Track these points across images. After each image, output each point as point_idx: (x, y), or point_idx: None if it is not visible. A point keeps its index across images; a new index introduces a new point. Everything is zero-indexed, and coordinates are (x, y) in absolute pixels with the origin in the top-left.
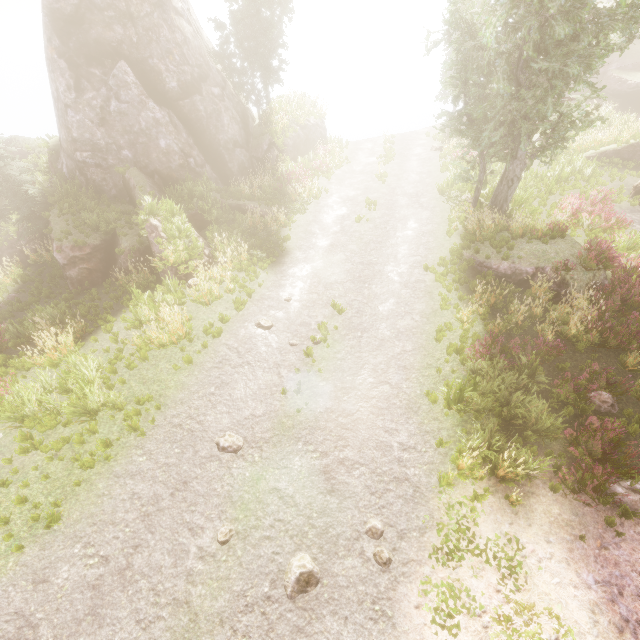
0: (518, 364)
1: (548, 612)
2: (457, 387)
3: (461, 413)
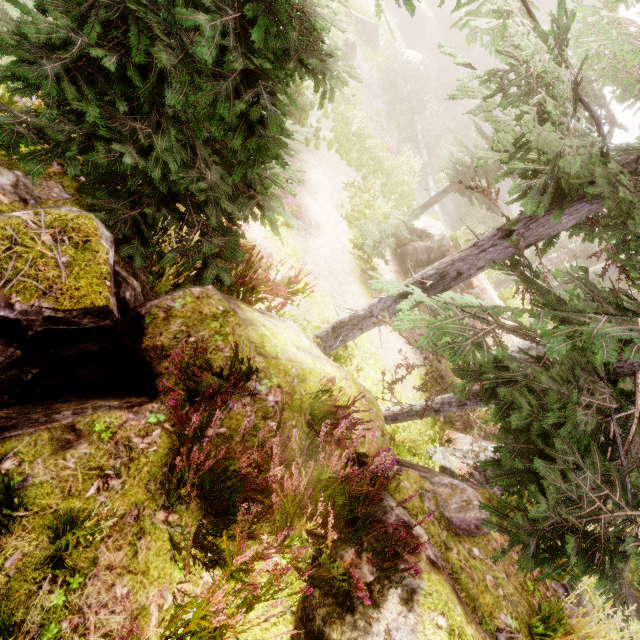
0: None
1: None
2: None
3: None
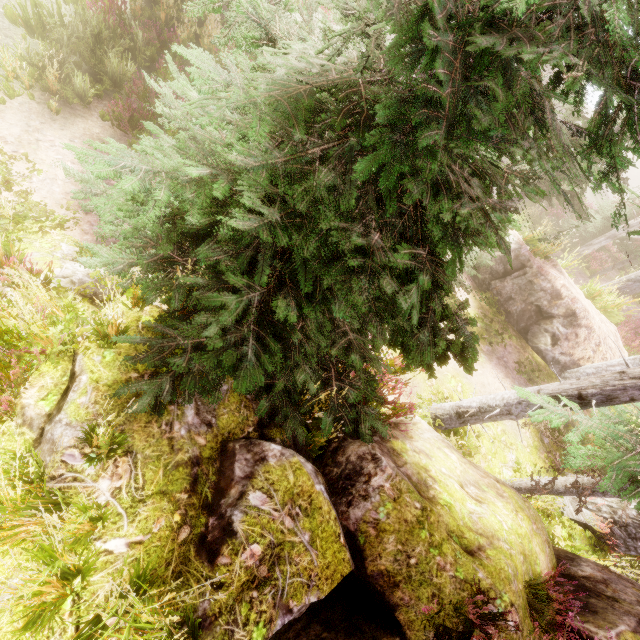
0: (129, 31)
1: (26, 157)
2: (32, 1)
3: (42, 42)
